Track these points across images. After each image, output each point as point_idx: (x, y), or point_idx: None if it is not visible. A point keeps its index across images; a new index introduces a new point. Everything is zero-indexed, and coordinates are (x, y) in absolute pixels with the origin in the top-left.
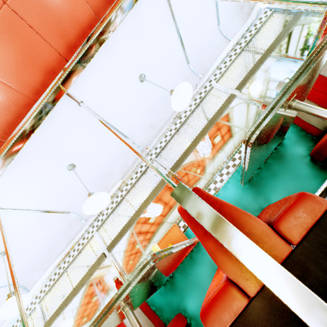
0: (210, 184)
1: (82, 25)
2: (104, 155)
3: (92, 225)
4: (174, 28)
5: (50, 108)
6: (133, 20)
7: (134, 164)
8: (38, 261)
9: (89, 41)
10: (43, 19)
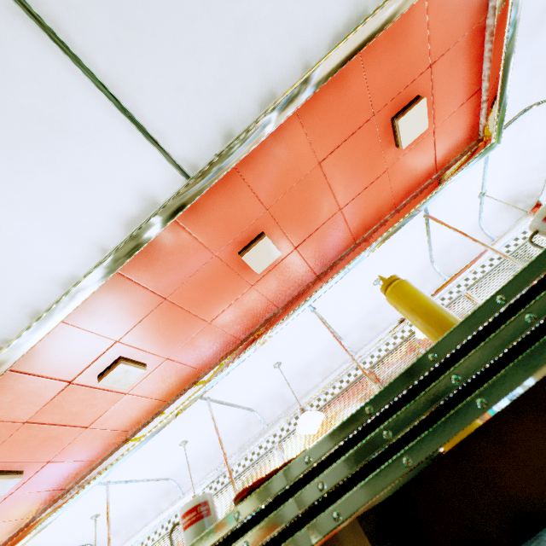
0: None
1: (340, 249)
2: (310, 353)
3: (274, 433)
4: (426, 236)
5: (292, 318)
6: (387, 240)
7: (341, 370)
8: (202, 458)
9: (345, 266)
10: (314, 251)
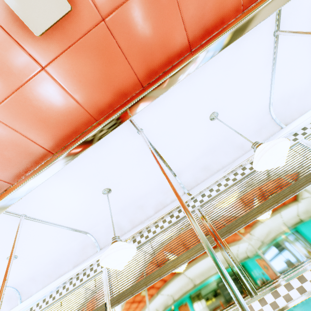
0: (278, 286)
1: (171, 52)
2: (143, 185)
3: None
4: (270, 69)
5: (108, 131)
6: (229, 54)
7: (172, 205)
8: (42, 272)
9: (174, 70)
10: (134, 40)
